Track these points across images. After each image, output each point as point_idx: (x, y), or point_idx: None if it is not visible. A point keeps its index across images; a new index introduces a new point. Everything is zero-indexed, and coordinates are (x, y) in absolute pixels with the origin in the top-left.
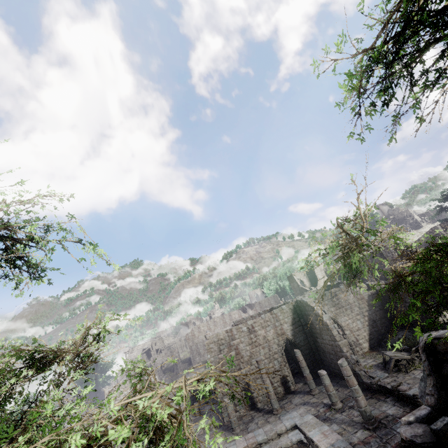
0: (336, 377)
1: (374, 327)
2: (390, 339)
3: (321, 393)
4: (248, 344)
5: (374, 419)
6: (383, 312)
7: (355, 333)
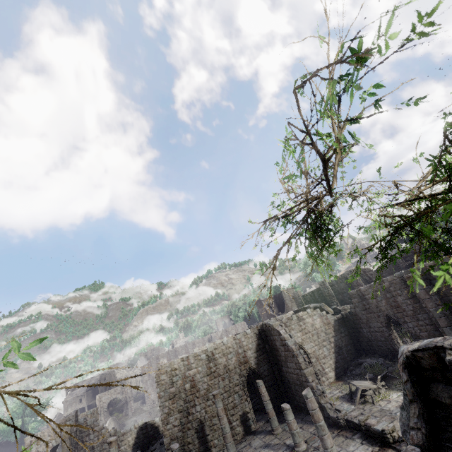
0: (301, 412)
1: (340, 355)
2: (355, 368)
3: (284, 432)
4: (206, 375)
5: None
6: (348, 338)
7: (322, 361)
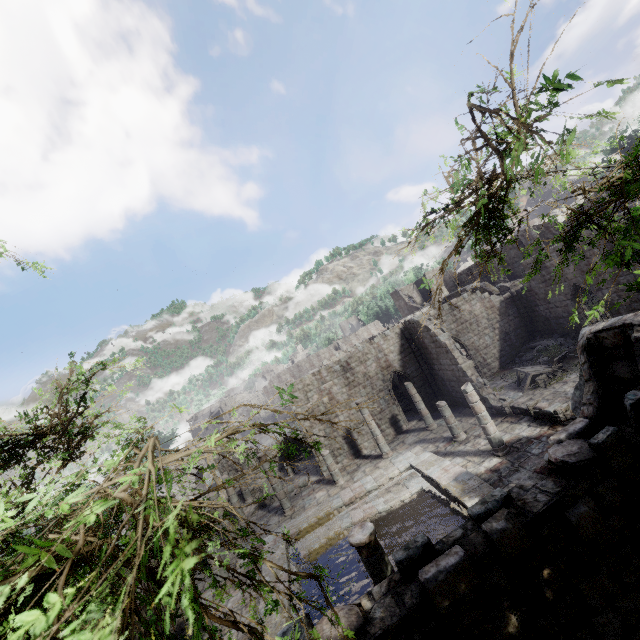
0: (458, 407)
1: (506, 342)
2: (526, 353)
3: (440, 427)
4: (345, 386)
5: (504, 445)
6: (519, 321)
7: (483, 352)
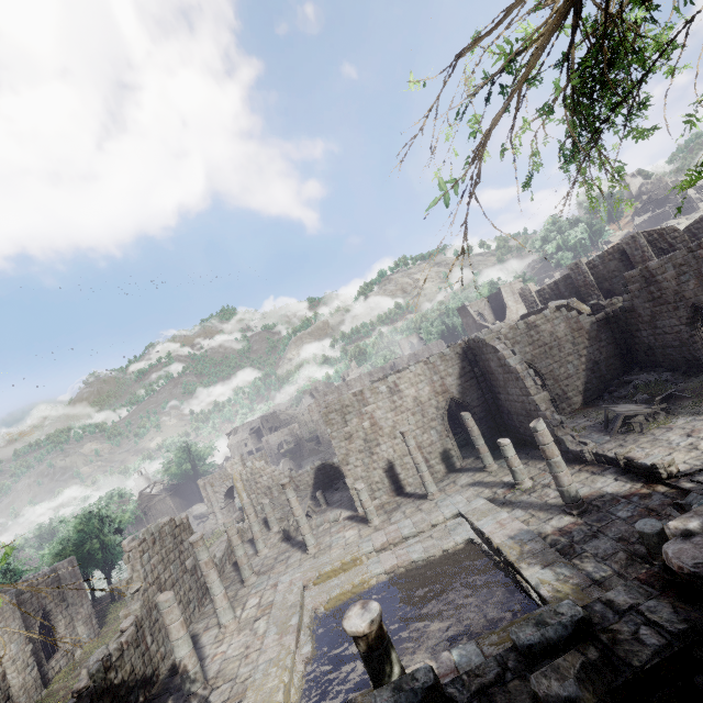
0: (526, 447)
1: (594, 373)
2: (619, 388)
3: (501, 469)
4: (390, 410)
5: (581, 501)
6: (613, 348)
7: (563, 383)
